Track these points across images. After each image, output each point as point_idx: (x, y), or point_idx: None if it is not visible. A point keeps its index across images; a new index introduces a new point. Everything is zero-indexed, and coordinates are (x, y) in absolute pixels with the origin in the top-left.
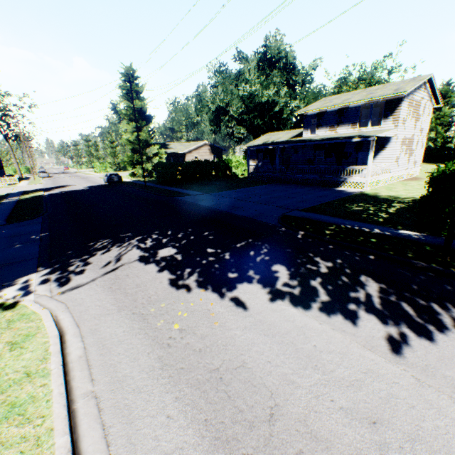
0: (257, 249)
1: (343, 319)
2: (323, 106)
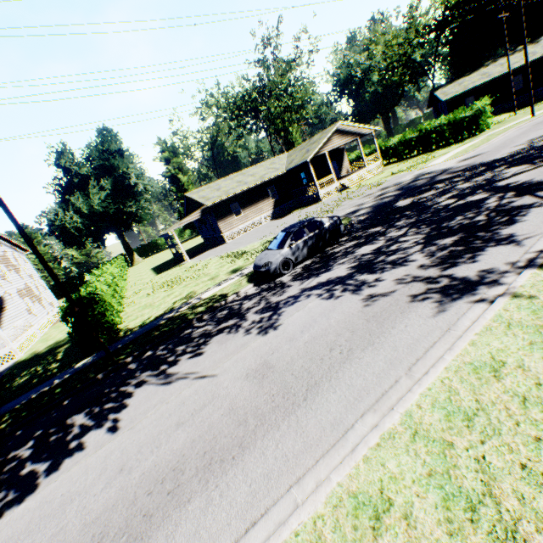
0: None
1: (72, 457)
2: None
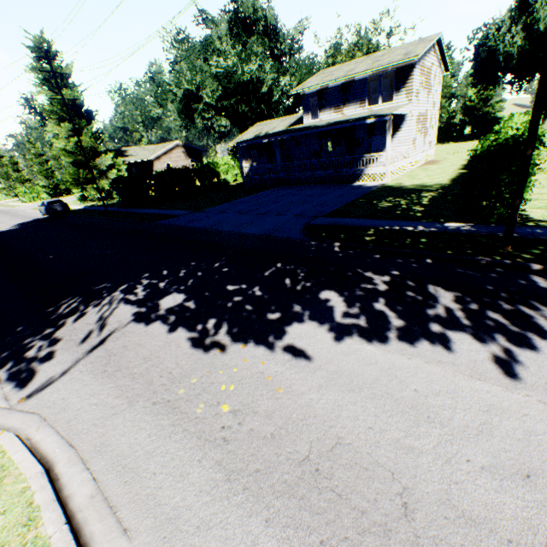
0: (292, 275)
1: (432, 346)
2: (323, 81)
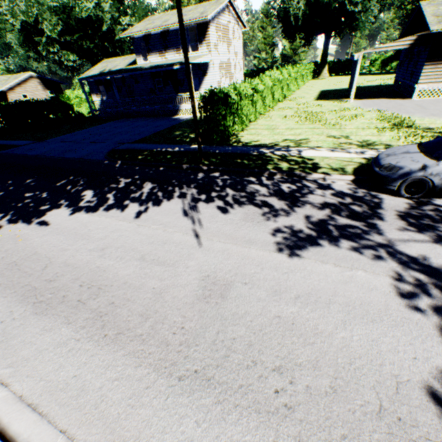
0: (75, 184)
1: (116, 211)
2: (145, 28)
